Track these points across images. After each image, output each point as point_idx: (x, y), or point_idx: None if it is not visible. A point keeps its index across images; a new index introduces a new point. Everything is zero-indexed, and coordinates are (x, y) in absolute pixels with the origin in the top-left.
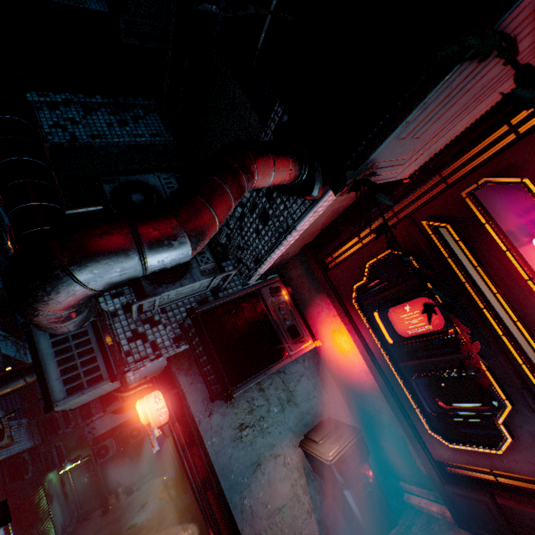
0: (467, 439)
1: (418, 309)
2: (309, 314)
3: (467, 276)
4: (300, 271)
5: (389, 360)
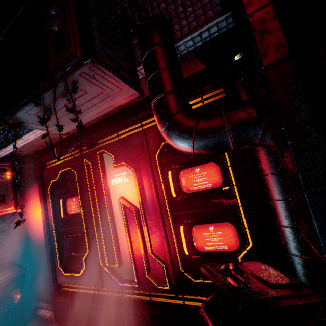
0: (74, 270)
1: (78, 201)
2: (28, 193)
3: (92, 188)
4: (32, 165)
5: (54, 225)
